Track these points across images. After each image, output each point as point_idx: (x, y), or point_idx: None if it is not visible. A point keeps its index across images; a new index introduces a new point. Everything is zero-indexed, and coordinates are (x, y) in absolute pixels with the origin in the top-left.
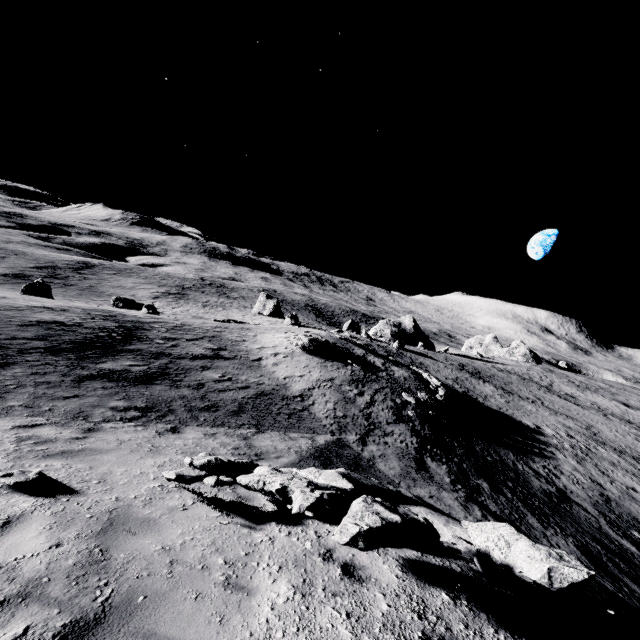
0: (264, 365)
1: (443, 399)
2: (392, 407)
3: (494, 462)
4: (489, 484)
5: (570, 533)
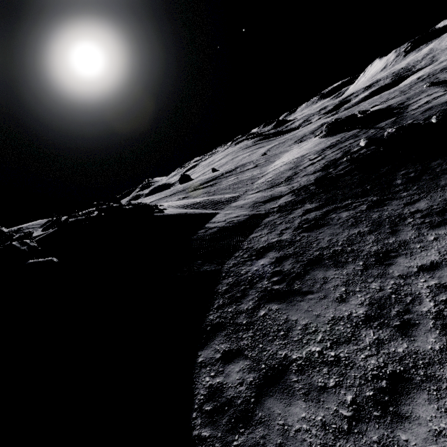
0: (274, 162)
1: (440, 119)
2: (333, 159)
3: (400, 184)
4: (317, 206)
5: (306, 235)
